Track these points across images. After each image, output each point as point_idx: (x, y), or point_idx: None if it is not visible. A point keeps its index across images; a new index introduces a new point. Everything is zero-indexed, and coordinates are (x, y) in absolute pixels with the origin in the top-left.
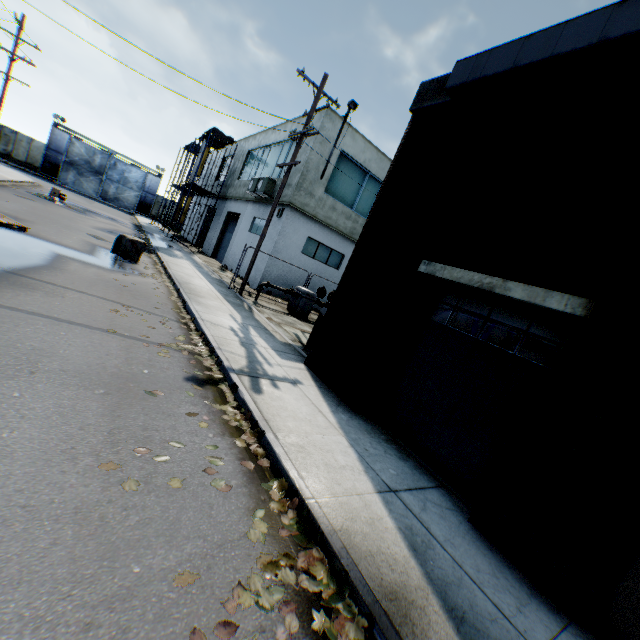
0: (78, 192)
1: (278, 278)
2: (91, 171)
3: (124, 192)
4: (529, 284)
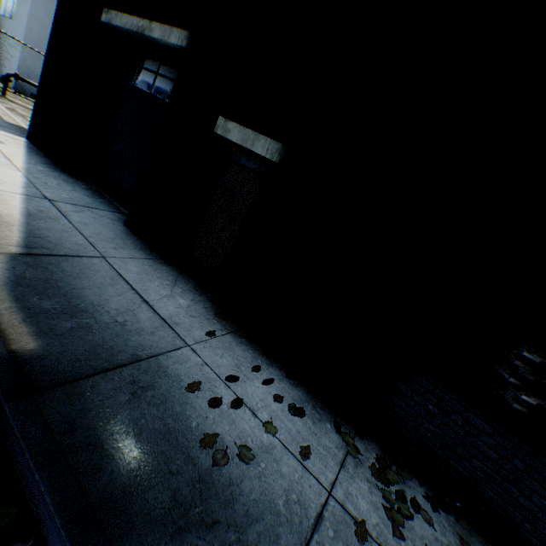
0: None
1: None
2: None
3: None
4: (165, 25)
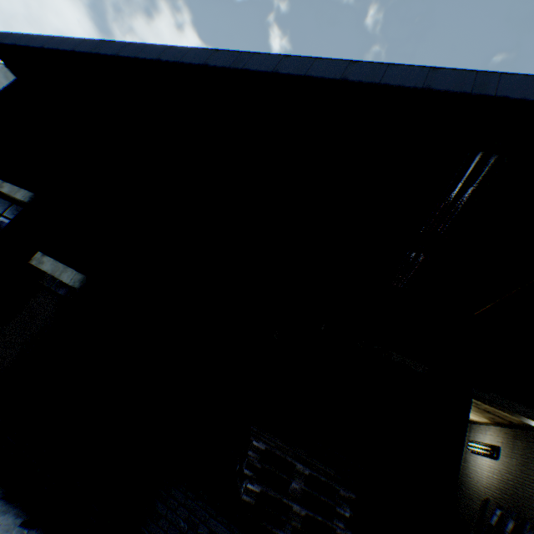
0: None
1: None
2: None
3: None
4: (17, 185)
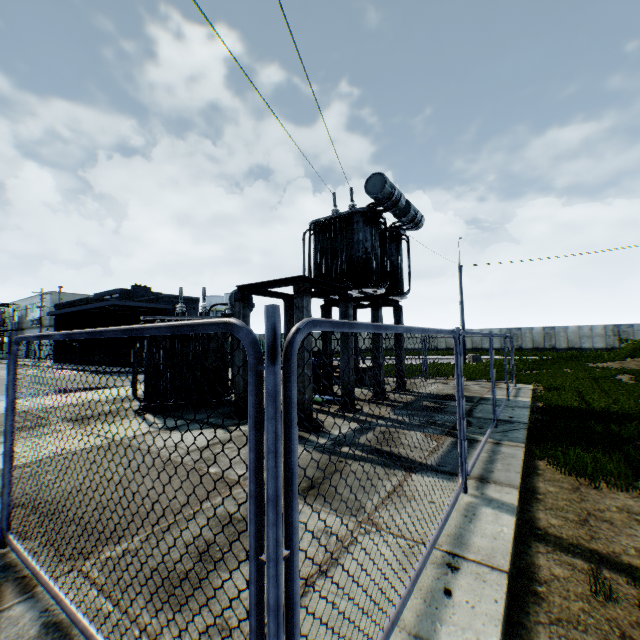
0: None
1: None
2: None
3: None
4: None
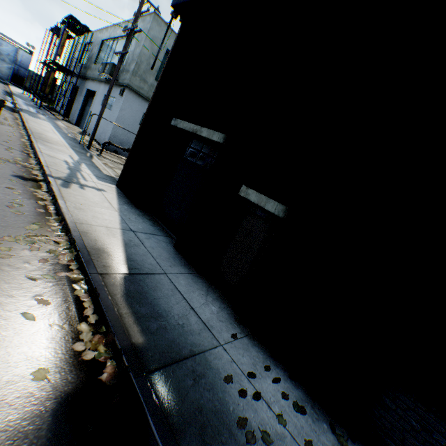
0: None
1: (122, 142)
2: None
3: None
4: (210, 129)
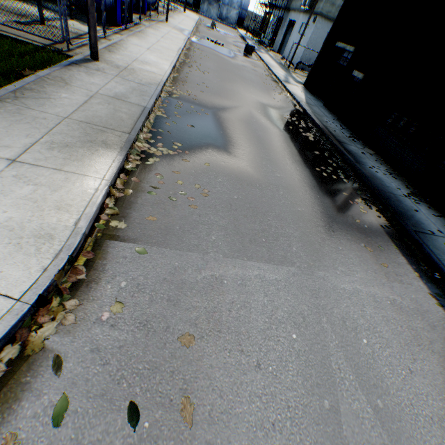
0: (209, 18)
1: (308, 61)
2: (214, 1)
3: (230, 13)
4: (350, 46)
